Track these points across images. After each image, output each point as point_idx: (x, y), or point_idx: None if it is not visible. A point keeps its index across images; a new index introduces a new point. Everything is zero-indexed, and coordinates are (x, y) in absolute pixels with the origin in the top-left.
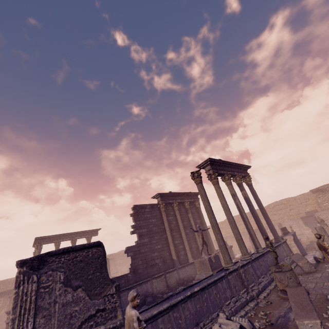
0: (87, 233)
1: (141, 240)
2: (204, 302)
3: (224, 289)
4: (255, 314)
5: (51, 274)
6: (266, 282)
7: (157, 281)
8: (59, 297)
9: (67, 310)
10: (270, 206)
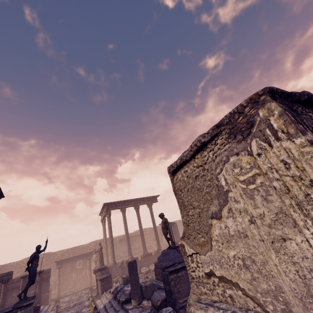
0: (147, 200)
1: None
2: None
3: None
4: None
5: None
6: None
7: None
8: None
9: None
10: None
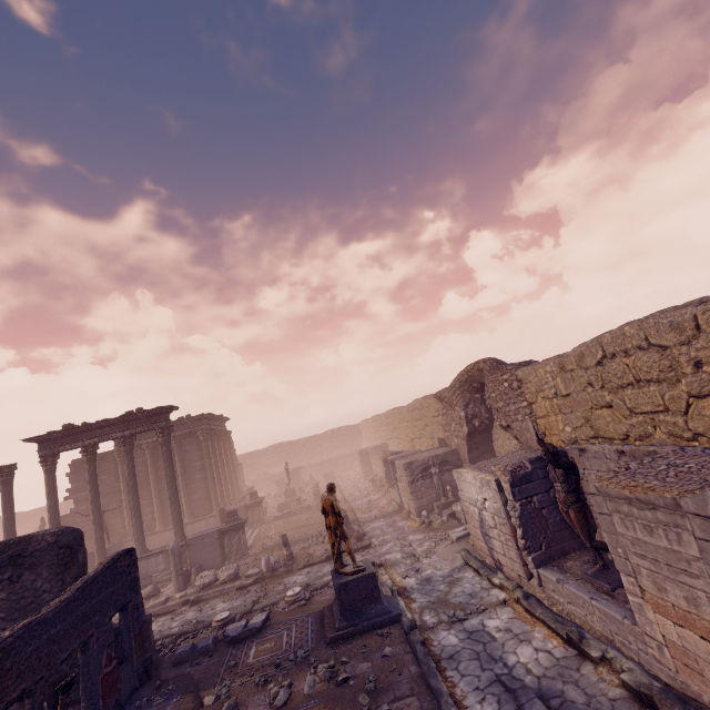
0: None
1: (78, 507)
2: None
3: None
4: None
5: None
6: None
7: None
8: None
9: None
10: (409, 409)
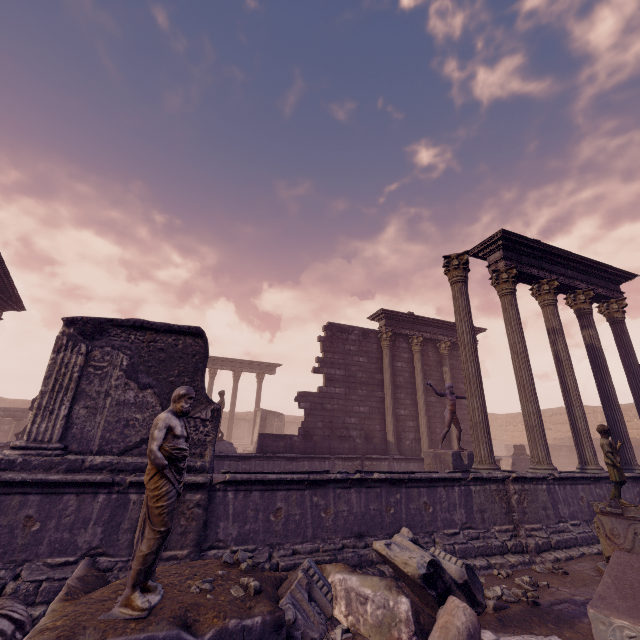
0: (258, 366)
1: (329, 388)
2: (391, 507)
3: (452, 505)
4: (509, 576)
5: (109, 352)
6: (579, 536)
7: (344, 466)
8: (115, 390)
9: (123, 413)
10: None
